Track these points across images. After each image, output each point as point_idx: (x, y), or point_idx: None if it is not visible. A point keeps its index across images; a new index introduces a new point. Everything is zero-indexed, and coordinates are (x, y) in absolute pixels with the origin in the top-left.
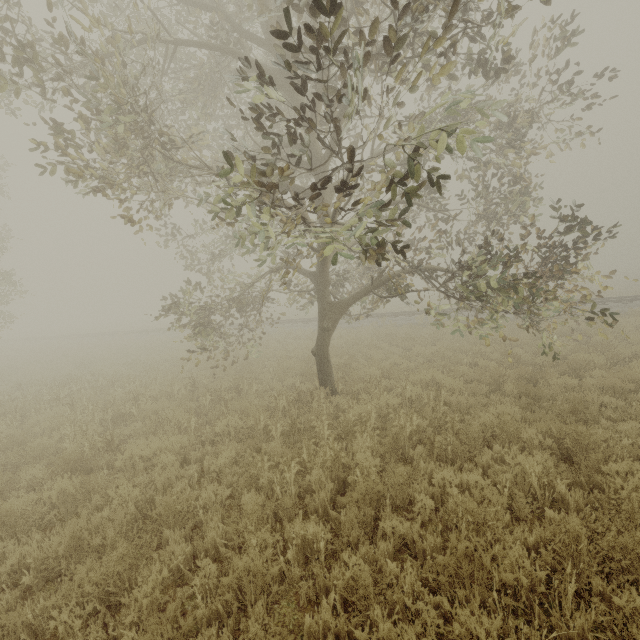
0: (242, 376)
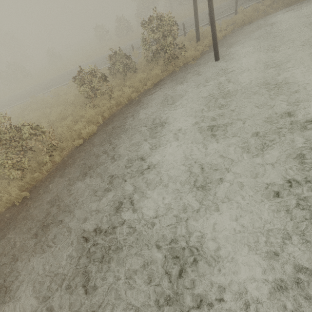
0: None
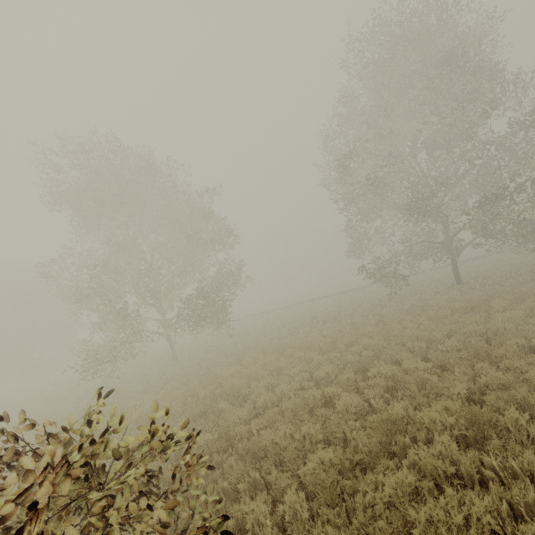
0: (411, 292)
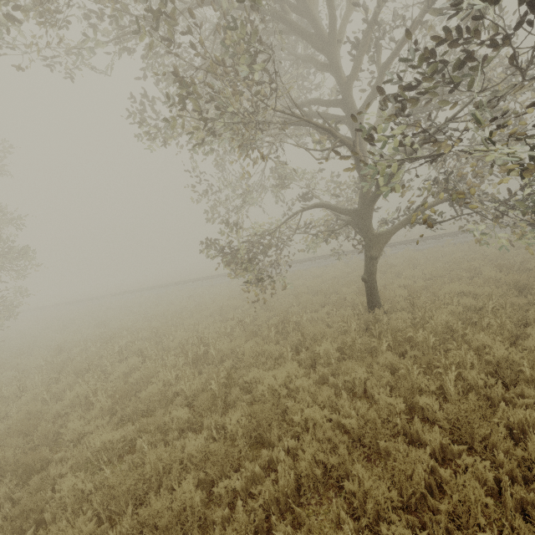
0: (285, 311)
